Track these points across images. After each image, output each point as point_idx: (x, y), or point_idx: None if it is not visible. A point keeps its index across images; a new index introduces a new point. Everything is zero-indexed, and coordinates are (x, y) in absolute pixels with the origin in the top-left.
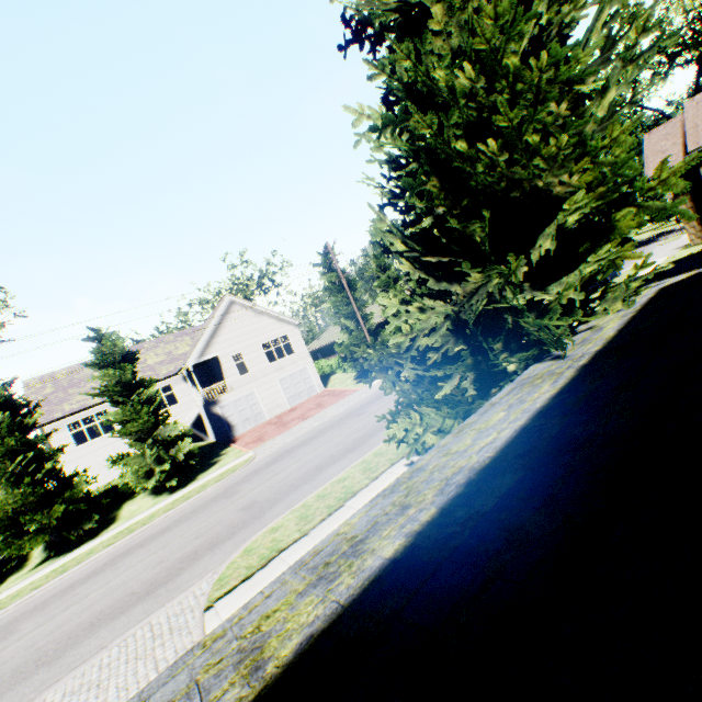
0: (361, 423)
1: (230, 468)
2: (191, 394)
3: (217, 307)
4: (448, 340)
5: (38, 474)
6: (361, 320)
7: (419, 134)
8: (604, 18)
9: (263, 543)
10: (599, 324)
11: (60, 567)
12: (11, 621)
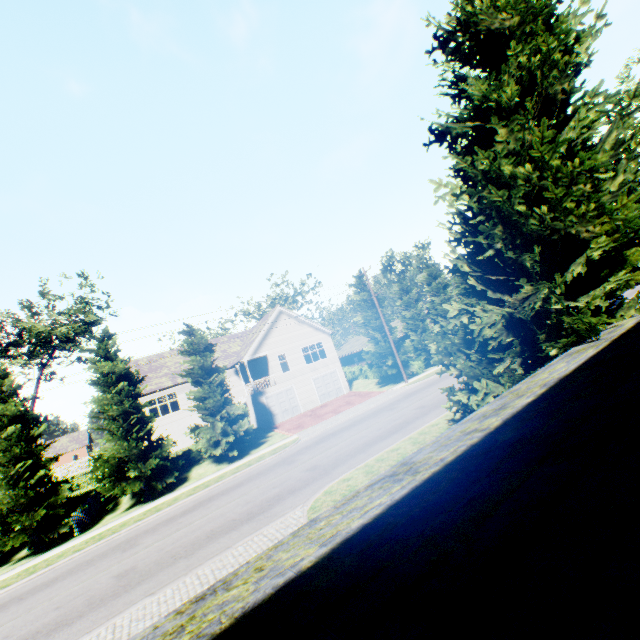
0: (396, 415)
1: (281, 446)
2: (239, 385)
3: (269, 315)
4: (501, 333)
5: (142, 432)
6: (388, 332)
7: (488, 200)
8: (613, 137)
9: (340, 487)
10: (619, 324)
11: (153, 508)
12: (129, 539)
